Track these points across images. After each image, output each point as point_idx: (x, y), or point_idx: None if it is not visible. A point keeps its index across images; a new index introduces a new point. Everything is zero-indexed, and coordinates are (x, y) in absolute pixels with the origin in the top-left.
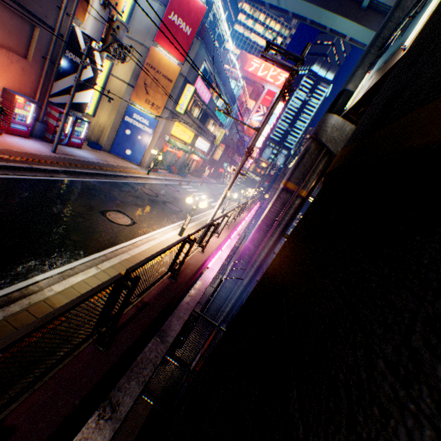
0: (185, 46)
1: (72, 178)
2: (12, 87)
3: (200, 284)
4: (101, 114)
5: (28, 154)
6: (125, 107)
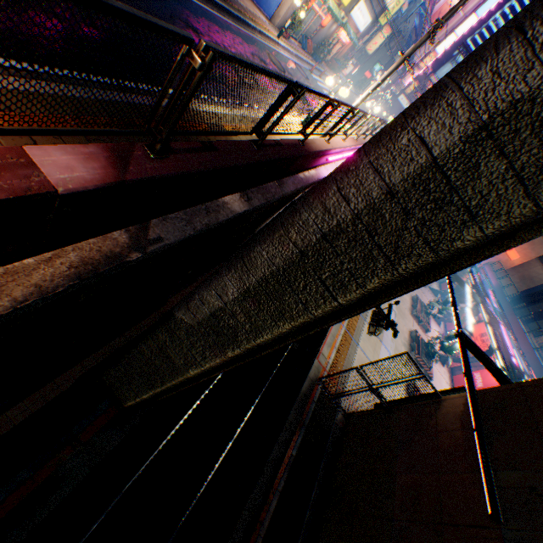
0: None
1: (200, 4)
2: None
3: (314, 173)
4: None
5: None
6: None
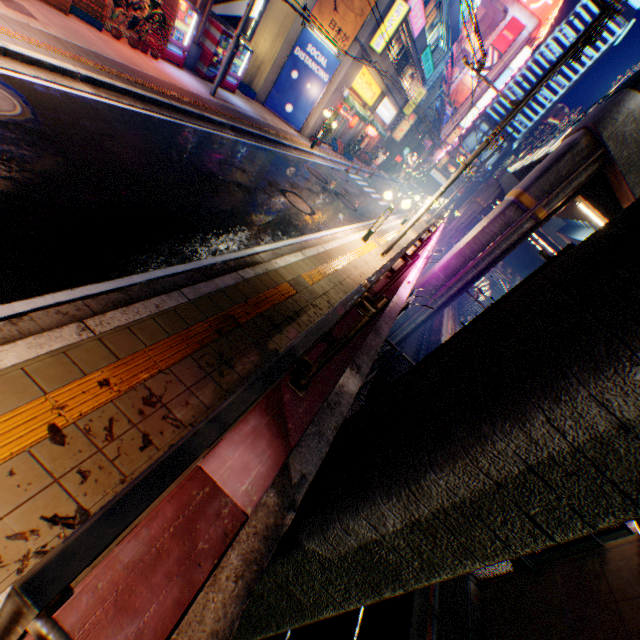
0: None
1: (239, 139)
2: None
3: (396, 299)
4: (261, 39)
5: (192, 95)
6: (298, 31)
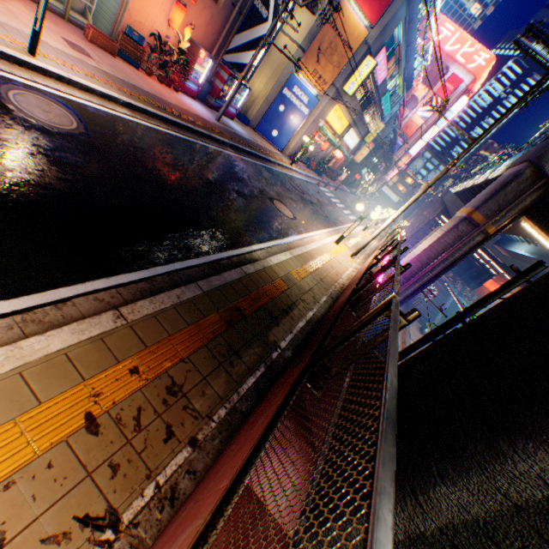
0: (383, 2)
1: (237, 155)
2: (195, 37)
3: None
4: (256, 81)
5: (202, 120)
6: (287, 76)
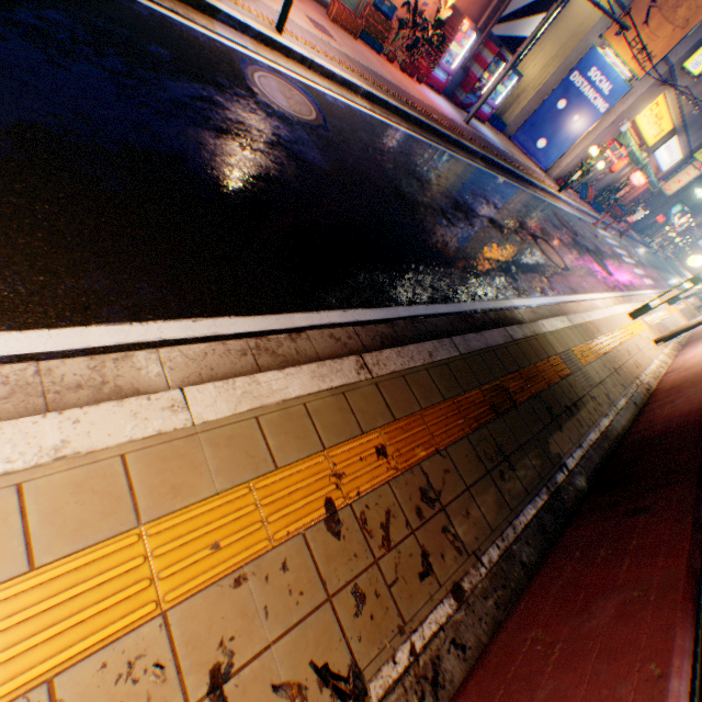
0: None
1: (487, 171)
2: (459, 2)
3: None
4: (528, 64)
5: (448, 120)
6: (582, 51)
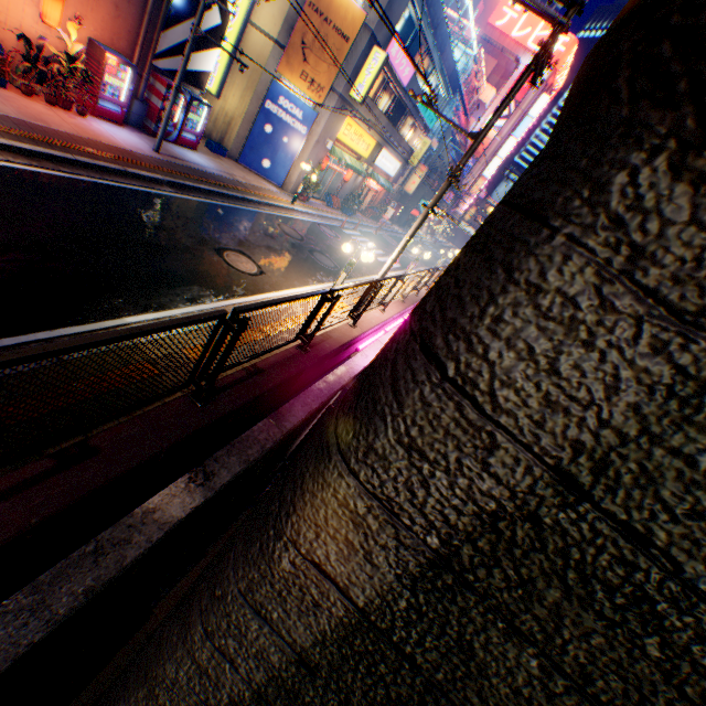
0: None
1: (179, 195)
2: (100, 37)
3: (343, 370)
4: (229, 95)
5: (121, 151)
6: (268, 84)
